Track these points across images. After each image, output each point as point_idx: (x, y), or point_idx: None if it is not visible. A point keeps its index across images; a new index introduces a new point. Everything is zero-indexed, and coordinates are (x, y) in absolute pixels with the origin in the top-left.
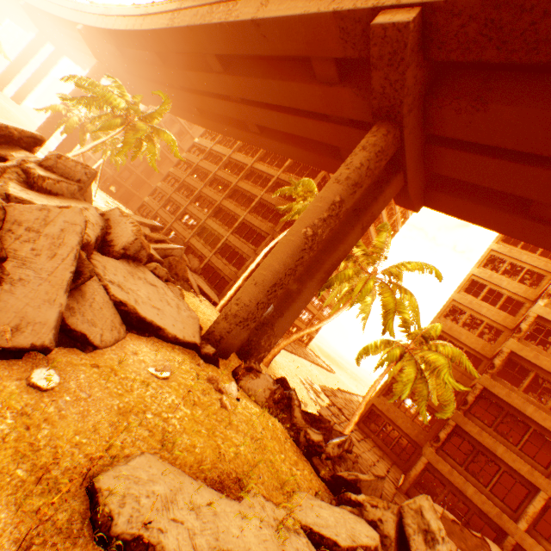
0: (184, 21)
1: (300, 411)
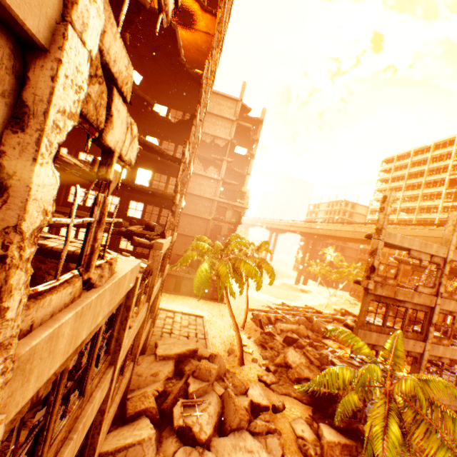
0: (361, 236)
1: None
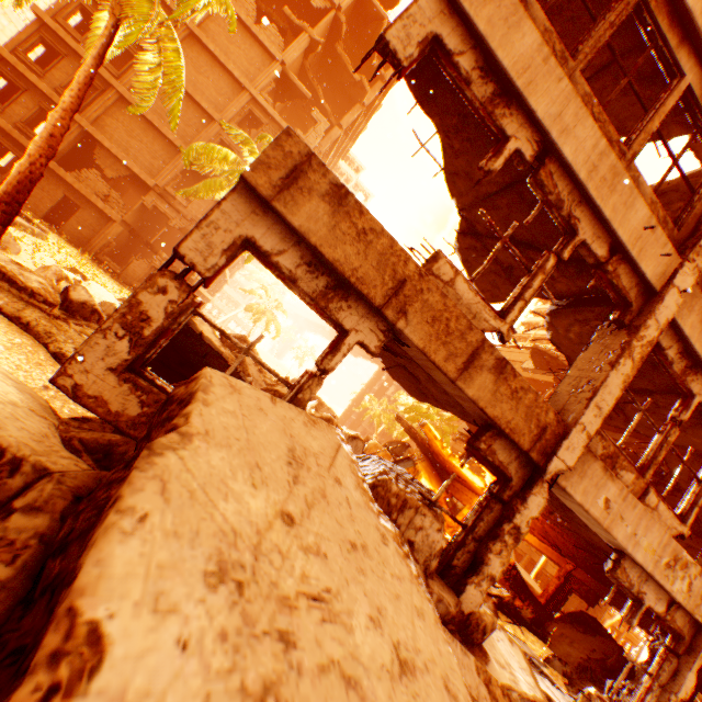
0: None
1: None
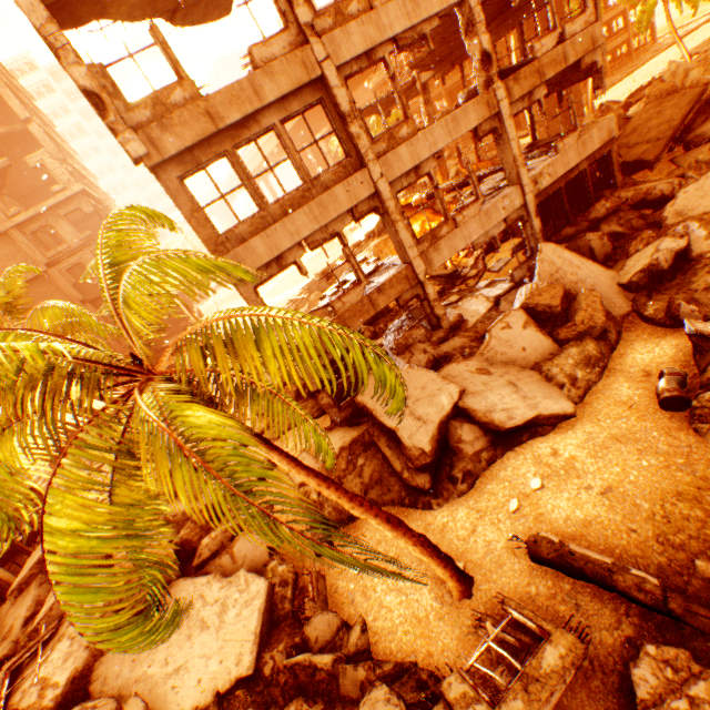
0: None
1: (614, 105)
